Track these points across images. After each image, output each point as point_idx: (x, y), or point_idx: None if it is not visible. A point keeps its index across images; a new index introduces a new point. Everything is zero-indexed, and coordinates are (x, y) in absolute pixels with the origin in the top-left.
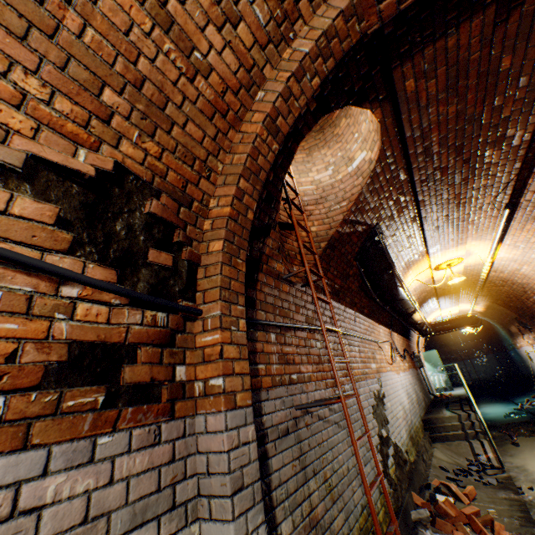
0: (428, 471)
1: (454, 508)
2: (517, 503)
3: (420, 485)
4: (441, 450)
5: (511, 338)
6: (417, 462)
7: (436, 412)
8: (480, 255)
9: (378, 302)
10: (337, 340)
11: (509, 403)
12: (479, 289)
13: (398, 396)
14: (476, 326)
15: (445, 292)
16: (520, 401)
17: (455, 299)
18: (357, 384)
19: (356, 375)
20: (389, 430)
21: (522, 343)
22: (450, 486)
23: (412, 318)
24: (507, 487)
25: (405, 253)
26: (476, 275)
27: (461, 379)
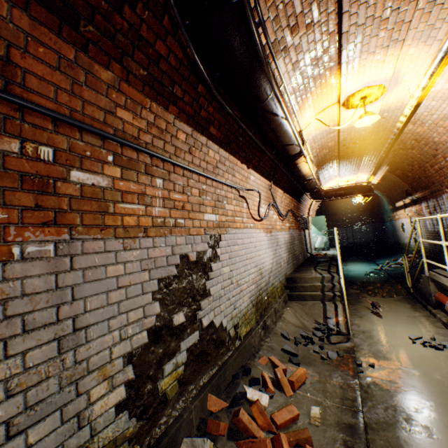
0: (264, 341)
1: (263, 417)
2: (352, 397)
3: (241, 366)
4: (294, 309)
5: (392, 211)
6: (250, 335)
7: (304, 271)
8: (409, 87)
9: (220, 101)
10: (34, 133)
11: (371, 263)
12: (386, 148)
13: (255, 257)
14: (367, 196)
15: (348, 152)
16: (381, 263)
17: (356, 166)
18: (116, 243)
19: (125, 226)
20: (199, 311)
21: (401, 216)
22: (277, 371)
23: (298, 168)
24: (347, 366)
25: (304, 44)
26: (389, 130)
27: (336, 243)
